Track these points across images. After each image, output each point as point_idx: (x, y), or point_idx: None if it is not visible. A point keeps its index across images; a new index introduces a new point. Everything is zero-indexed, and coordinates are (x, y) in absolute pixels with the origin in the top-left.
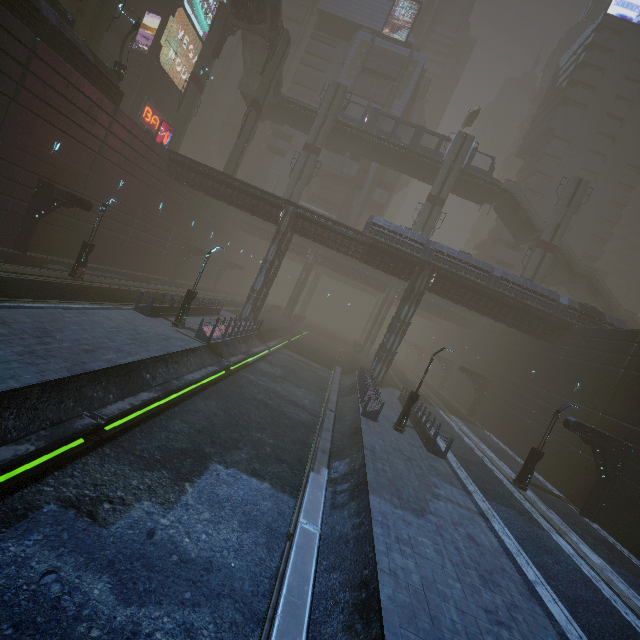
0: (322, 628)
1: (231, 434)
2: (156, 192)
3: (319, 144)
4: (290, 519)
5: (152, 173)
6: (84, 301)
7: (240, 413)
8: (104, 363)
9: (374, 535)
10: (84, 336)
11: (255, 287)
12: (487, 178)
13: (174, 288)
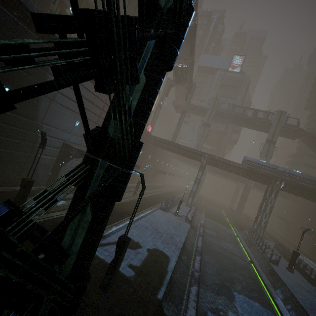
0: None
1: (227, 274)
2: (149, 152)
3: (210, 122)
4: None
5: (149, 146)
6: (147, 208)
7: (221, 262)
8: (180, 243)
9: None
10: (164, 229)
11: (193, 190)
12: (296, 128)
13: (154, 190)
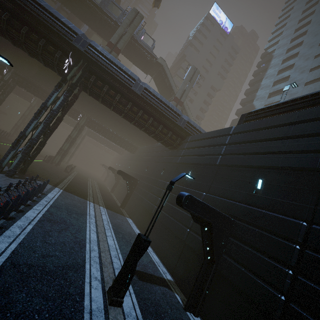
0: None
1: None
2: None
3: None
4: None
5: None
6: None
7: None
8: None
9: None
10: None
11: None
12: (150, 51)
13: None
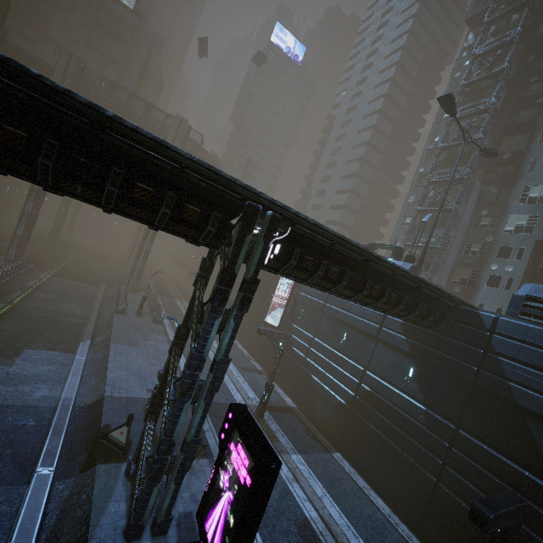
0: (88, 380)
1: (30, 337)
2: None
3: None
4: (72, 360)
5: None
6: None
7: (32, 326)
8: None
9: (110, 354)
10: None
11: (17, 234)
12: (200, 149)
13: None
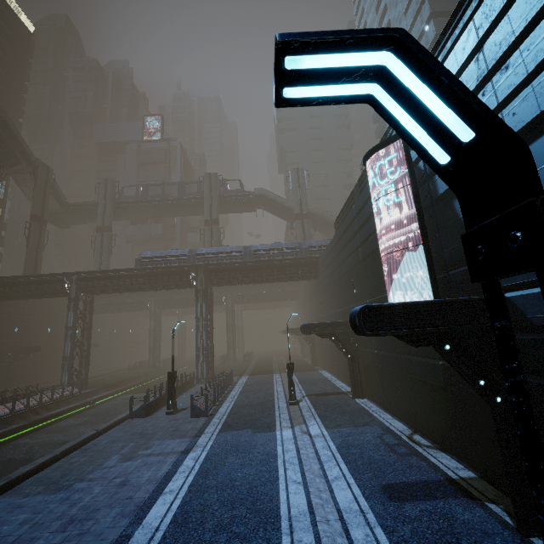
0: None
1: None
2: None
3: (107, 223)
4: None
5: None
6: None
7: None
8: None
9: None
10: None
11: (65, 355)
12: (242, 193)
13: None
